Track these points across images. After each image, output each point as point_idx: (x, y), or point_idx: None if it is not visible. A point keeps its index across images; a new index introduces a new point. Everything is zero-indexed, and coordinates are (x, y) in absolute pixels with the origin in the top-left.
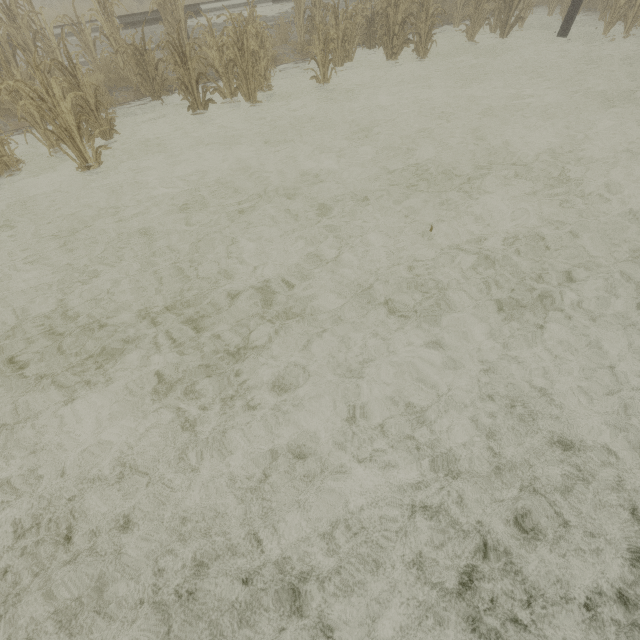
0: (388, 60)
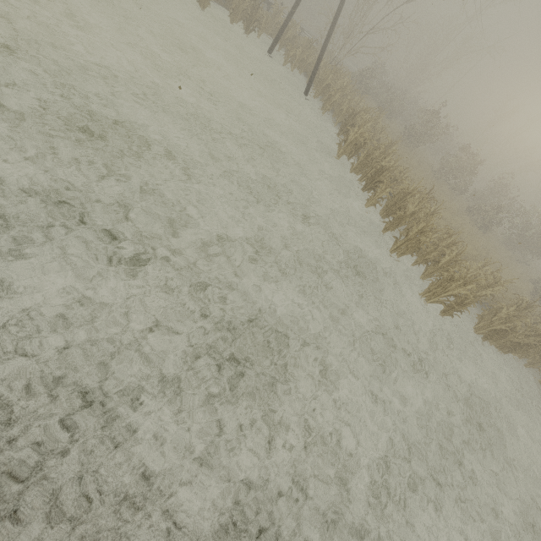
0: None
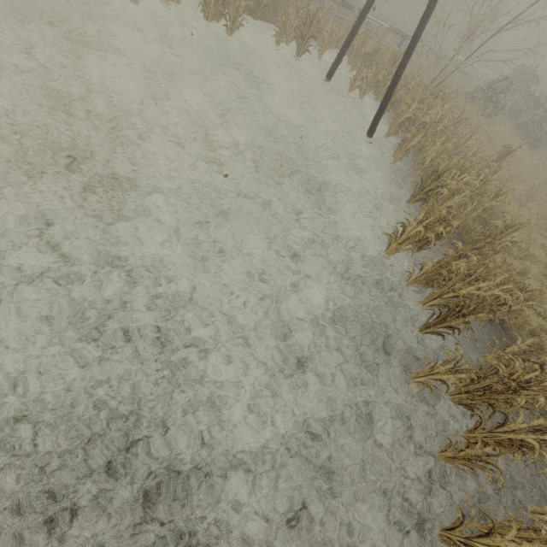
0: (206, 20)
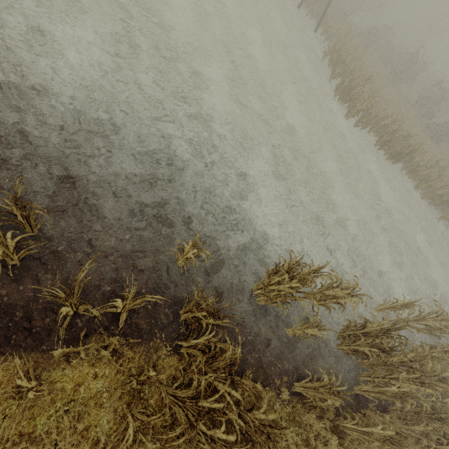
0: None
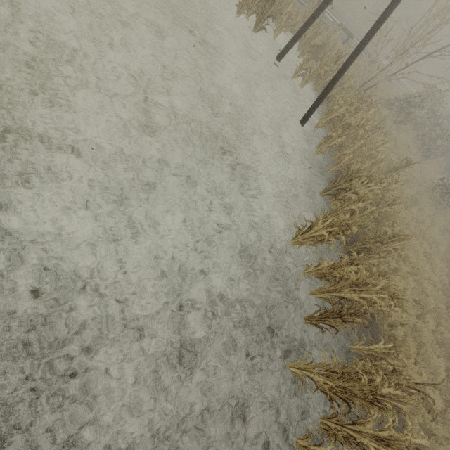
0: None
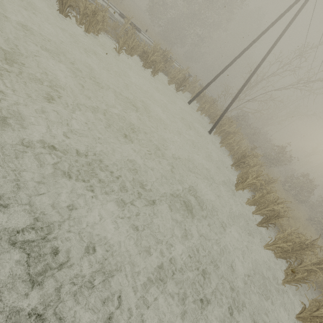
0: (143, 67)
